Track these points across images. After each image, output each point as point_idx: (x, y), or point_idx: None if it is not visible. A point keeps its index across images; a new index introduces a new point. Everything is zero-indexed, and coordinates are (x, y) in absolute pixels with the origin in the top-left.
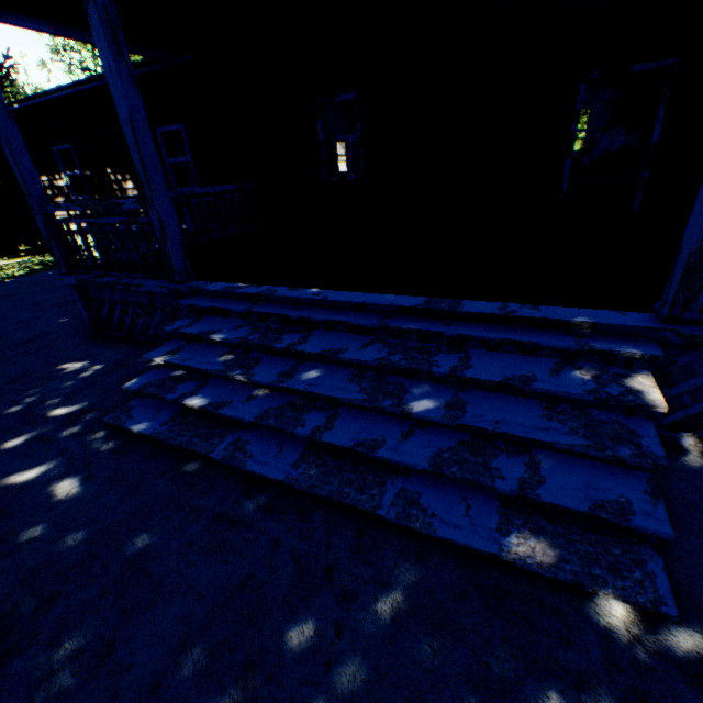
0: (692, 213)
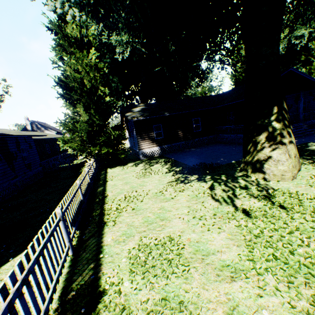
0: (300, 117)
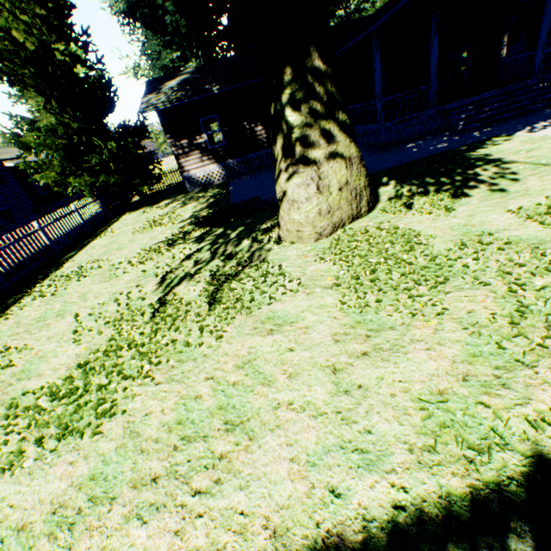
0: (535, 61)
